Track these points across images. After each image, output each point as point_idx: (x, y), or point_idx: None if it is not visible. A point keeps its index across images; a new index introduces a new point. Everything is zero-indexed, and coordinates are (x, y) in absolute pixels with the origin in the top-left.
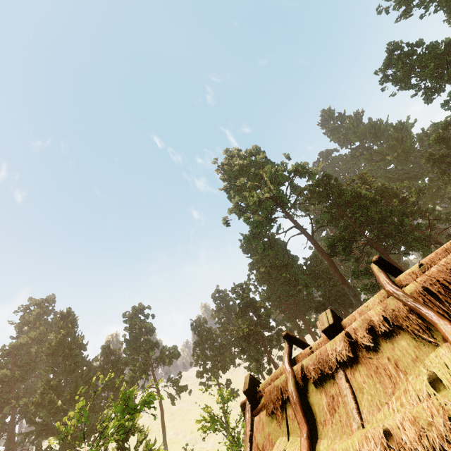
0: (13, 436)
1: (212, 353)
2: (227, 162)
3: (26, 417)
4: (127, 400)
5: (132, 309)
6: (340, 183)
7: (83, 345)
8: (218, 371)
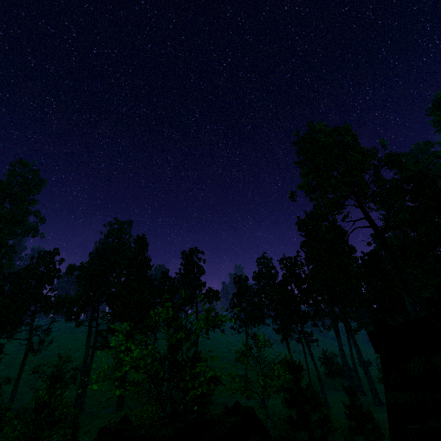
0: (97, 311)
1: (247, 307)
2: (310, 137)
3: (106, 302)
4: (209, 313)
5: (189, 250)
6: (437, 185)
7: (150, 266)
8: (250, 323)
